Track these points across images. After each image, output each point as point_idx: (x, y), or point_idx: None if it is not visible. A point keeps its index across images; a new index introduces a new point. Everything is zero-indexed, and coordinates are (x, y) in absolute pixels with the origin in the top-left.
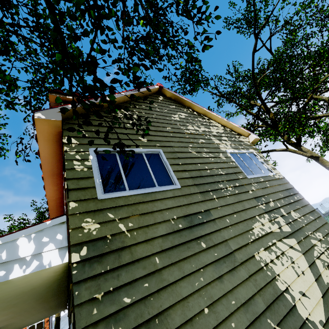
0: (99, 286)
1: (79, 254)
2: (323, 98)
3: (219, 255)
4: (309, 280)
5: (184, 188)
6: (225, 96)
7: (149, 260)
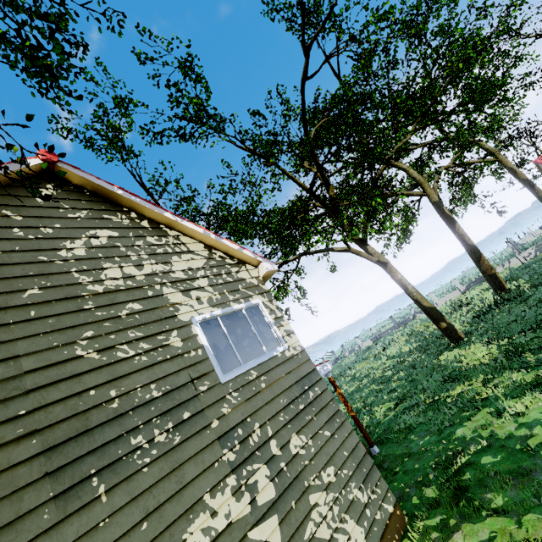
0: None
1: None
2: (403, 168)
3: None
4: None
5: (0, 505)
6: (259, 153)
7: None
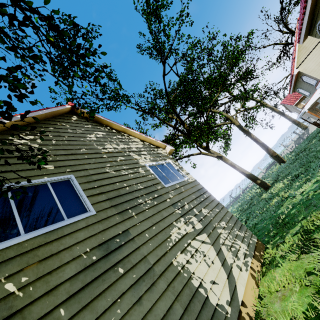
0: None
1: None
2: (218, 112)
3: (138, 275)
4: (217, 267)
5: (100, 213)
6: (147, 112)
7: (50, 317)
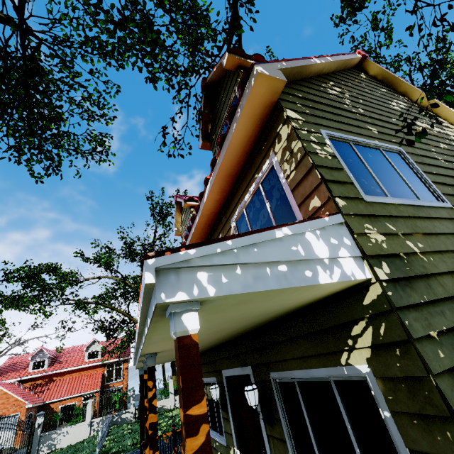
0: (427, 320)
1: (383, 271)
2: None
3: None
4: None
5: None
6: None
7: None
